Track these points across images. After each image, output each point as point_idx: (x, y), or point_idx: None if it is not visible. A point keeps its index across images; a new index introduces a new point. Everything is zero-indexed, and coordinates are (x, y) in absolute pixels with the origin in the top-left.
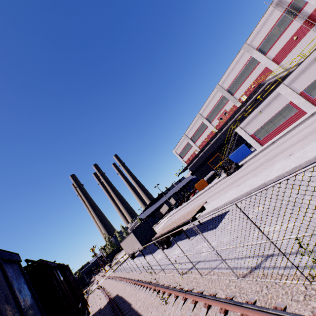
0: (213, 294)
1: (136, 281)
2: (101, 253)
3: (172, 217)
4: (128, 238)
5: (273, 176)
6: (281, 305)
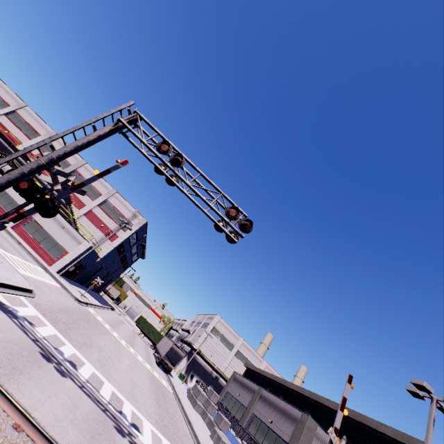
0: None
1: None
2: None
3: None
4: None
5: None
6: None
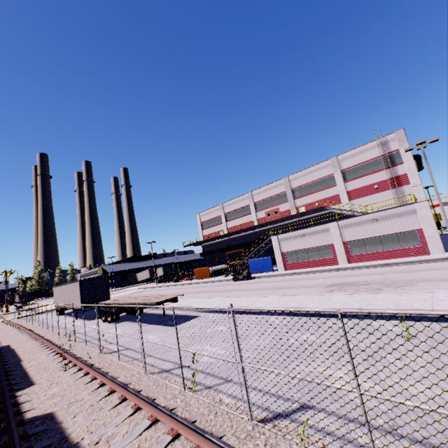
0: (115, 377)
1: (45, 339)
2: (18, 285)
3: (145, 290)
4: (69, 286)
5: (256, 305)
6: (153, 397)
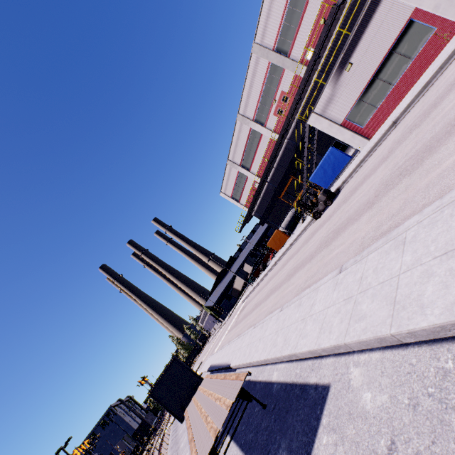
0: None
1: None
2: None
3: (246, 302)
4: None
5: None
6: None
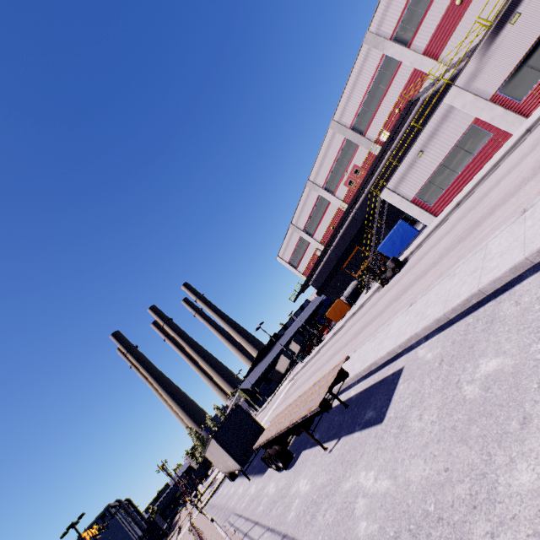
0: None
1: None
2: (176, 475)
3: (296, 379)
4: (211, 447)
5: (498, 268)
6: None
